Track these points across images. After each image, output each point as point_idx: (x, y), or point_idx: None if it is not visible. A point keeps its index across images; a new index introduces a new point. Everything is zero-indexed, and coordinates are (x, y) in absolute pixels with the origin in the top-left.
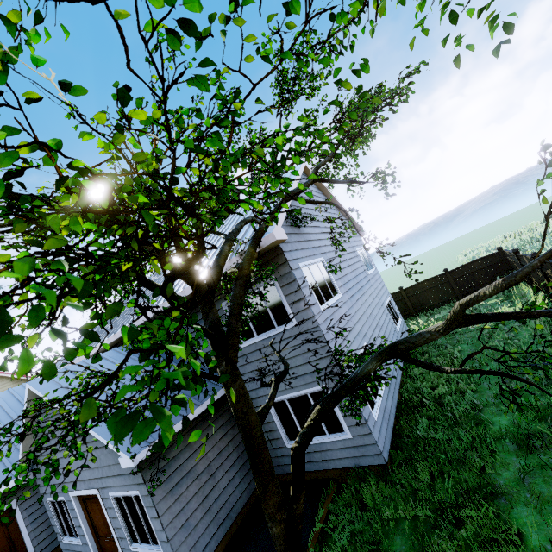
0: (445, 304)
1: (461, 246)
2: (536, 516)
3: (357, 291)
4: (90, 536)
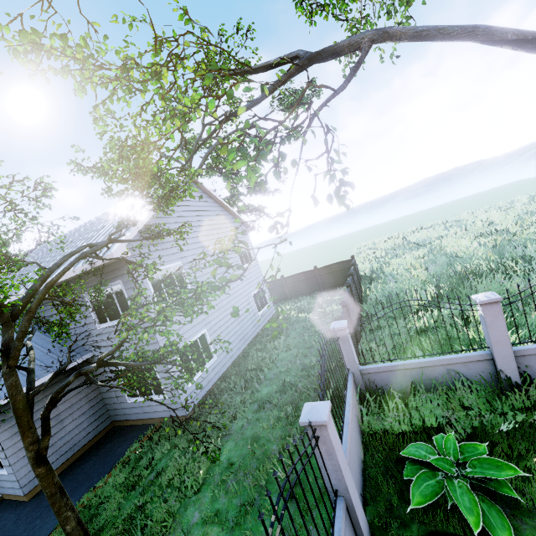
0: (312, 294)
1: (368, 235)
2: (233, 446)
3: None
4: None
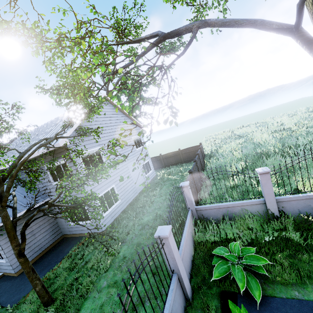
0: (177, 164)
1: (213, 130)
2: (126, 248)
3: None
4: None
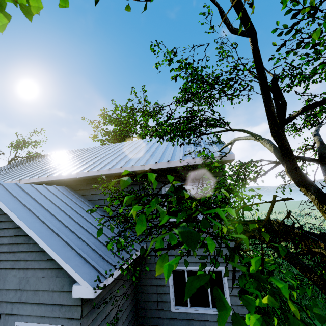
0: None
1: None
2: None
3: None
4: None
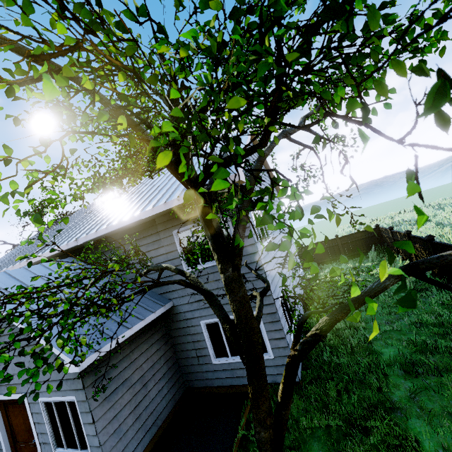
0: (332, 262)
1: None
2: (427, 426)
3: (280, 240)
4: (5, 441)
